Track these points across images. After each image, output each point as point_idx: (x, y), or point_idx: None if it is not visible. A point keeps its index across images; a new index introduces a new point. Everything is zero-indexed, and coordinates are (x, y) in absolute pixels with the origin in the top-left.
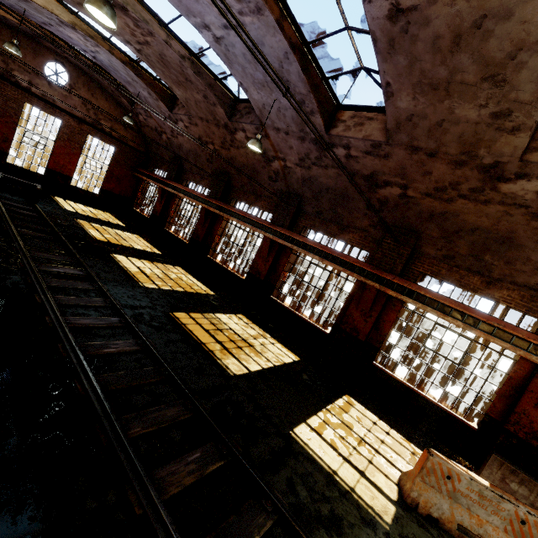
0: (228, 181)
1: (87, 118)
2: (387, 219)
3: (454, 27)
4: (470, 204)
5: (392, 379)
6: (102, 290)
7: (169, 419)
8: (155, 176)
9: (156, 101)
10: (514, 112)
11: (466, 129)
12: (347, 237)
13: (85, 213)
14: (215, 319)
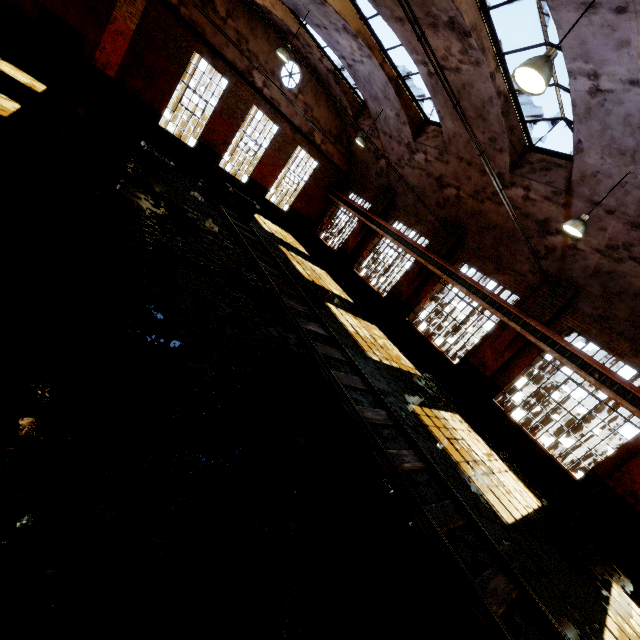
0: (460, 236)
1: (303, 127)
2: None
3: None
4: None
5: None
6: (355, 364)
7: (506, 596)
8: (357, 206)
9: (401, 124)
10: None
11: None
12: None
13: (278, 236)
14: (444, 421)
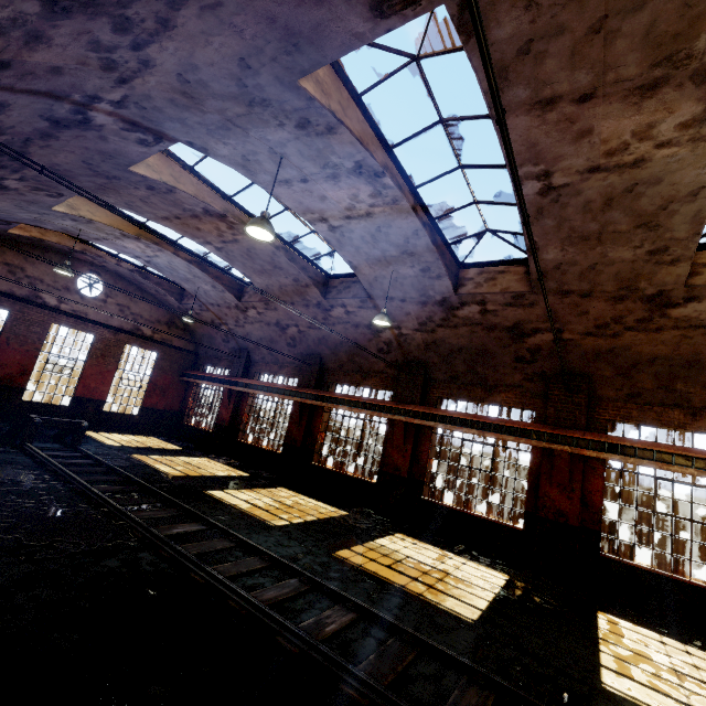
0: (320, 363)
1: (125, 325)
2: (544, 369)
3: (605, 194)
4: (640, 335)
5: (636, 571)
6: (247, 544)
7: None
8: (216, 377)
9: (222, 292)
10: (671, 247)
11: (622, 267)
12: (499, 398)
13: (132, 445)
14: (382, 548)
